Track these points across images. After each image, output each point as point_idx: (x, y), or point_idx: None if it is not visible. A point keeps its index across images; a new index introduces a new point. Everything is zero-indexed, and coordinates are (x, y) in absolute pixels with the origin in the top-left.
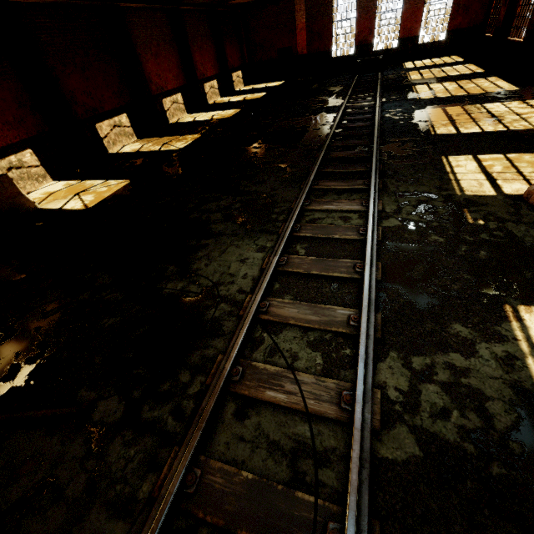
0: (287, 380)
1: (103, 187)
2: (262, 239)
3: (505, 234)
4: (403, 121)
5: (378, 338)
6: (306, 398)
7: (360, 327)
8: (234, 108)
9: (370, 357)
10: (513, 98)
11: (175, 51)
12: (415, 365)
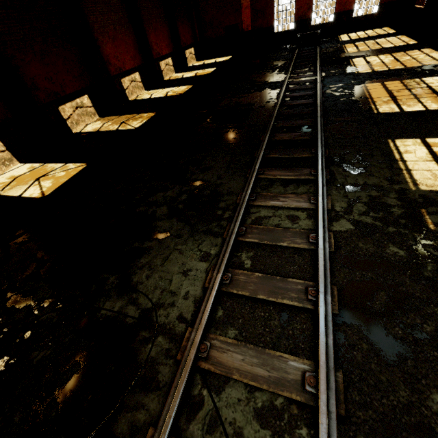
0: None
1: (61, 171)
2: (206, 244)
3: None
4: (344, 98)
5: (341, 415)
6: None
7: (318, 400)
8: (187, 84)
9: None
10: None
11: (131, 33)
12: None
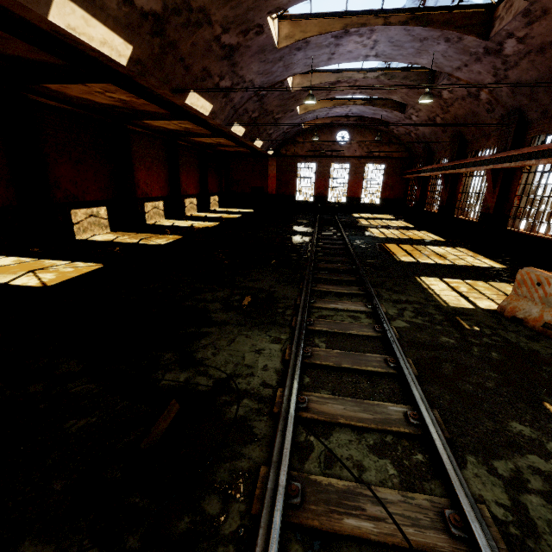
0: (365, 499)
1: (68, 267)
2: (274, 331)
3: (502, 339)
4: (370, 249)
5: (447, 438)
6: (401, 525)
7: (426, 424)
8: (213, 221)
9: (452, 461)
10: (445, 245)
11: (166, 169)
12: (501, 471)
